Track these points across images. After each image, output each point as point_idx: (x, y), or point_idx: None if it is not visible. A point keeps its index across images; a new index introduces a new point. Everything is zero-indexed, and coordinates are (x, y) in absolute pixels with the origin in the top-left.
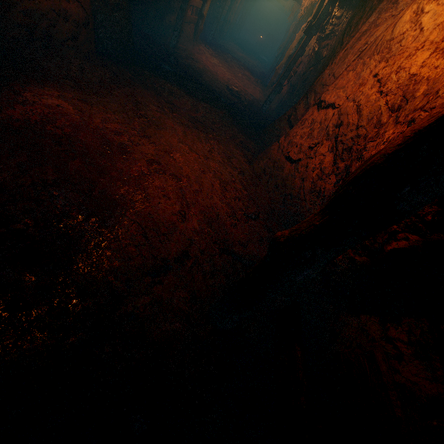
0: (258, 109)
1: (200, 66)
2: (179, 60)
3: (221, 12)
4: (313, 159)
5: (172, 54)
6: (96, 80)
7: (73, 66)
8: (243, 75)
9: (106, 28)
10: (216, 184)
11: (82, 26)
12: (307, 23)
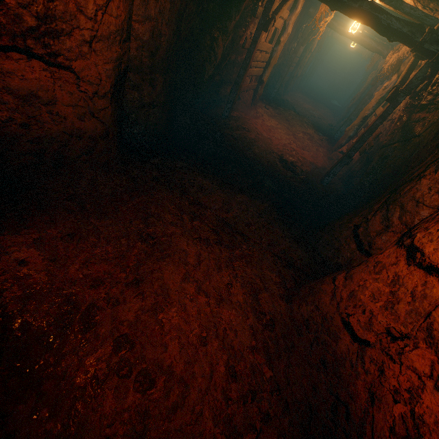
0: (317, 181)
1: (252, 135)
2: (228, 132)
3: (286, 71)
4: (394, 363)
5: (219, 130)
6: (109, 191)
7: (84, 180)
8: (305, 134)
9: (140, 124)
10: (219, 365)
11: (100, 139)
12: (391, 89)
